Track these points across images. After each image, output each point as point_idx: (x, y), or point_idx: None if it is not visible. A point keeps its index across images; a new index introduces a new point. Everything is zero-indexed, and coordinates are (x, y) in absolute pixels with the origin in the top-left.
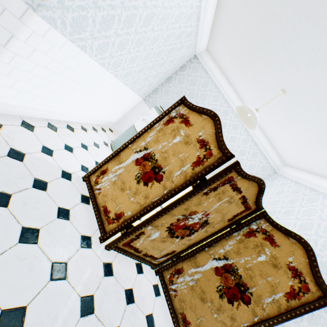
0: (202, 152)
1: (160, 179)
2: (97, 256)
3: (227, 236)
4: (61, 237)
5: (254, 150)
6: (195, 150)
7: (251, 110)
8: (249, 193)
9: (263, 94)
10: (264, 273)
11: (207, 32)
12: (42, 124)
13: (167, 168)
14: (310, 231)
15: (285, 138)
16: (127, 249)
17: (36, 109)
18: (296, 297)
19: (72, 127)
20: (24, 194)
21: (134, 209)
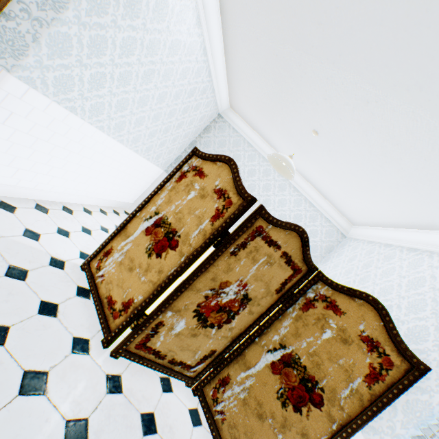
0: (220, 202)
1: (176, 245)
2: (97, 365)
3: (280, 315)
4: (41, 339)
5: (311, 213)
6: (213, 202)
7: (282, 156)
8: (291, 248)
9: (299, 141)
10: (334, 355)
11: (225, 87)
12: (28, 205)
13: (183, 230)
14: (391, 294)
15: (340, 189)
16: (144, 353)
17: (19, 186)
18: (378, 378)
19: (70, 209)
20: None
21: (146, 291)
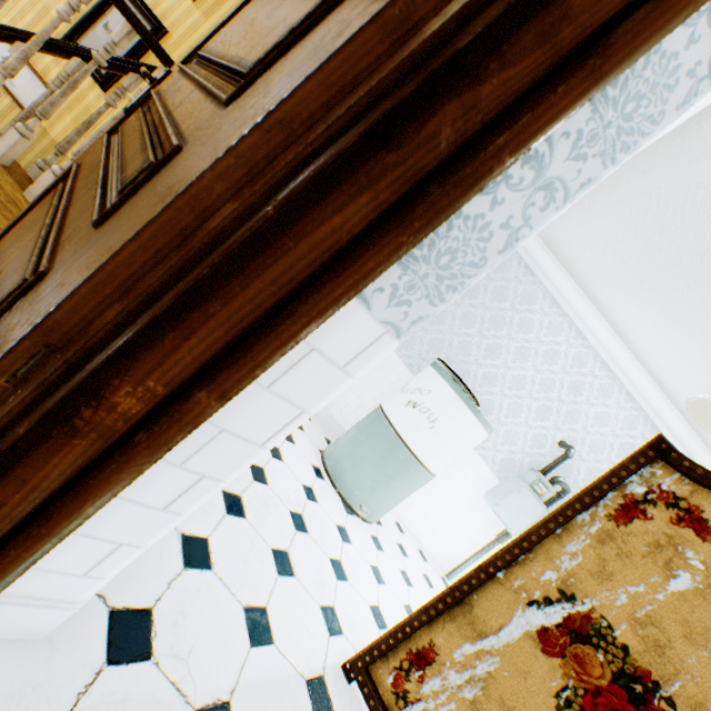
0: None
1: None
2: None
3: None
4: None
5: None
6: None
7: None
8: None
9: None
10: None
11: None
12: (215, 511)
13: (679, 686)
14: None
15: None
16: None
17: None
18: None
19: (259, 466)
20: None
21: None
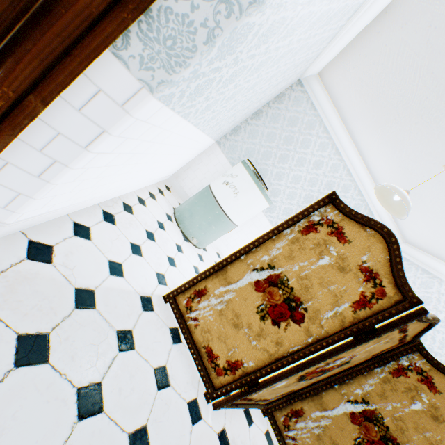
0: (368, 287)
1: (300, 318)
2: (209, 427)
3: (365, 371)
4: (170, 423)
5: None
6: (356, 283)
7: (405, 196)
8: (413, 331)
9: (408, 159)
10: (421, 426)
11: (333, 55)
12: (96, 217)
13: (311, 303)
14: None
15: (422, 217)
16: (240, 401)
17: (90, 198)
18: None
19: (129, 205)
20: (114, 371)
21: (259, 359)
